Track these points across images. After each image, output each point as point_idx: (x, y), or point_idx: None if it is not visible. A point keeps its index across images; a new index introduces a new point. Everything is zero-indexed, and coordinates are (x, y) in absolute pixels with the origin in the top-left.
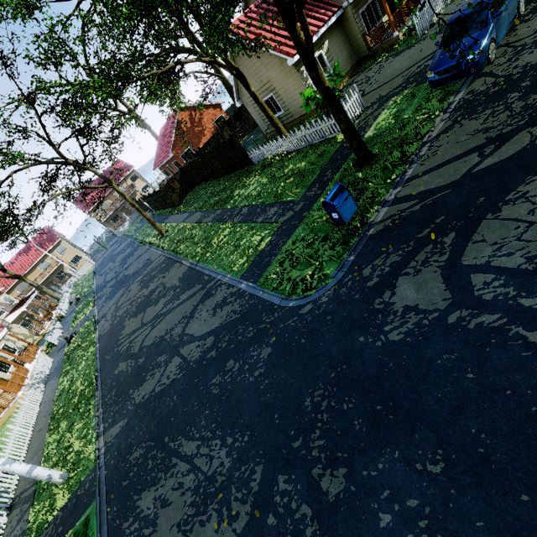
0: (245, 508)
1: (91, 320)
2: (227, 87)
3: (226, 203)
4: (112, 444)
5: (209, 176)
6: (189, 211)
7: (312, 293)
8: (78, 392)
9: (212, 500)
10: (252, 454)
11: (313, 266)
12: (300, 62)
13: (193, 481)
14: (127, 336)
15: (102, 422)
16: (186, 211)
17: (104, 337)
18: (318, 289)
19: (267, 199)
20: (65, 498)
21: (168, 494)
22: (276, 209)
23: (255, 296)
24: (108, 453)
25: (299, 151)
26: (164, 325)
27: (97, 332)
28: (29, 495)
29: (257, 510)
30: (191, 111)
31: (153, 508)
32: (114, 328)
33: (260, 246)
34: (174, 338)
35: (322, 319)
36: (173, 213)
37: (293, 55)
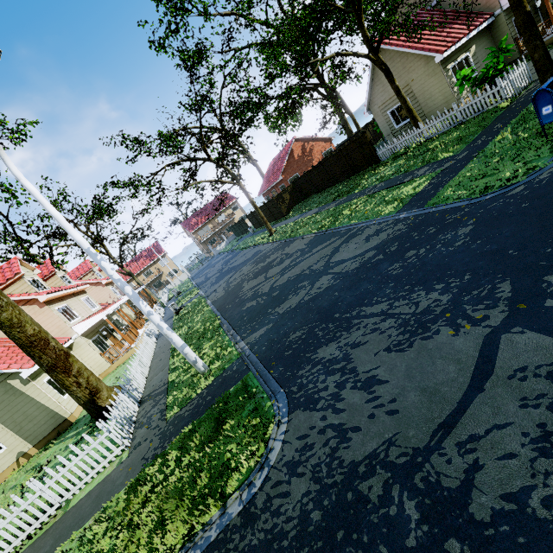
0: (496, 309)
1: (198, 297)
2: (343, 120)
3: (350, 191)
4: (257, 340)
5: (322, 186)
6: (301, 213)
7: (521, 179)
8: (199, 331)
9: (434, 322)
10: (486, 280)
11: (510, 168)
12: (447, 61)
13: (394, 322)
14: (249, 289)
15: (238, 335)
16: (297, 215)
17: (219, 300)
18: (529, 175)
19: (410, 169)
20: (209, 380)
21: (358, 339)
22: (428, 167)
23: (425, 213)
24: (255, 346)
25: (443, 134)
26: (297, 269)
27: (209, 301)
28: (161, 391)
29: (520, 304)
30: (304, 142)
31: (339, 352)
32: (230, 292)
33: (417, 188)
34: (315, 269)
35: (550, 185)
36: (279, 221)
37: (442, 52)
